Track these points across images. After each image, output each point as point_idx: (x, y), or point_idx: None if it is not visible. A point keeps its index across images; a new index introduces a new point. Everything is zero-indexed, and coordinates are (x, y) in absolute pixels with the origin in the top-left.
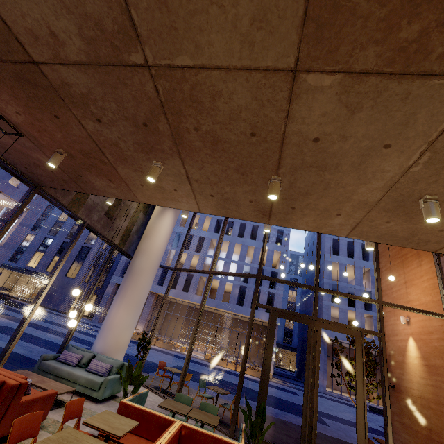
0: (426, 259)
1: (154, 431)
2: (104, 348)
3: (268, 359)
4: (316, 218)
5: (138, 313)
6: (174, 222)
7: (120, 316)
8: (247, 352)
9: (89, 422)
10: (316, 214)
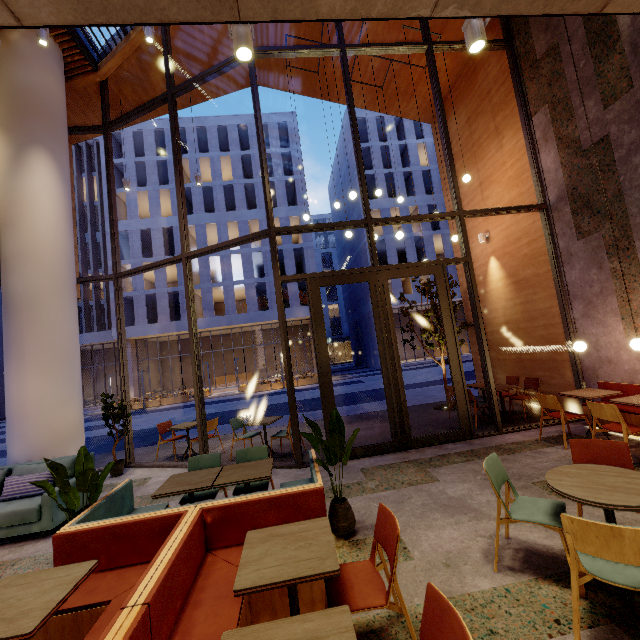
0: (509, 132)
1: (150, 545)
2: (31, 451)
3: (322, 351)
4: None
5: (73, 372)
6: (63, 180)
7: (33, 389)
8: (288, 354)
9: None
10: None
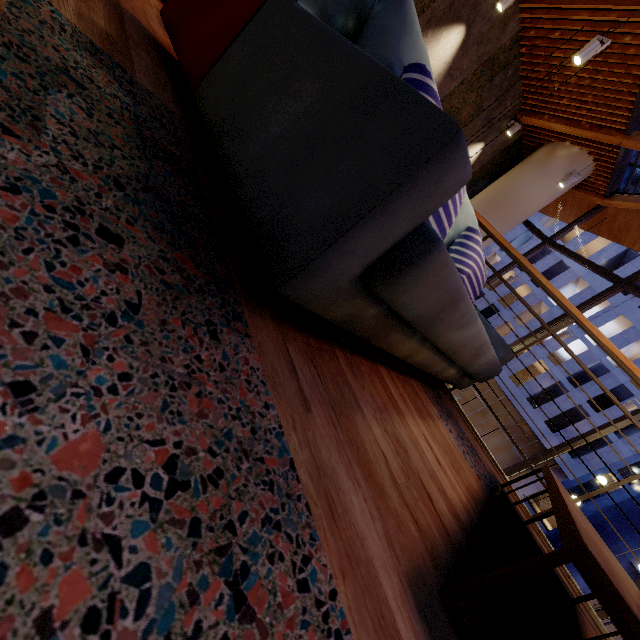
0: None
1: None
2: None
3: None
4: None
5: None
6: None
7: None
8: None
9: None
10: None
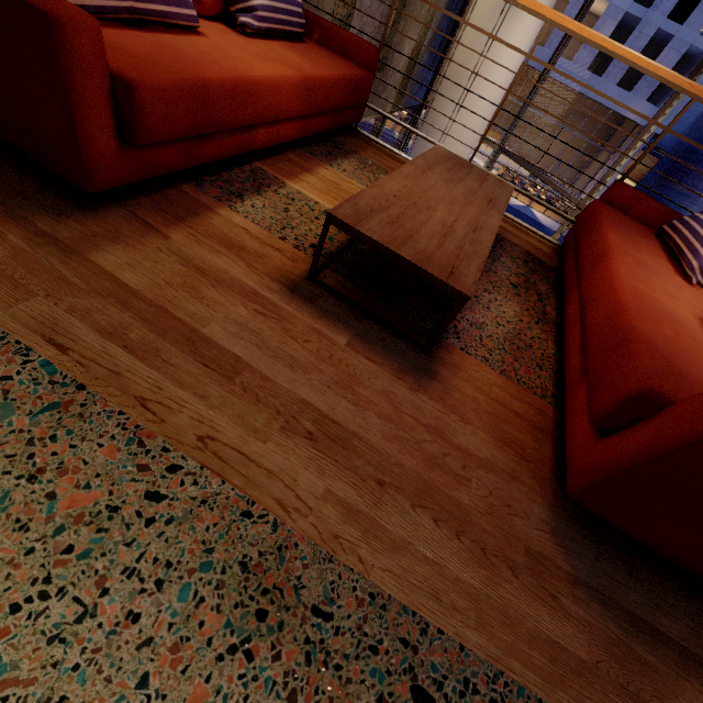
0: None
1: None
2: None
3: None
4: None
5: None
6: None
7: None
8: None
9: None
10: None
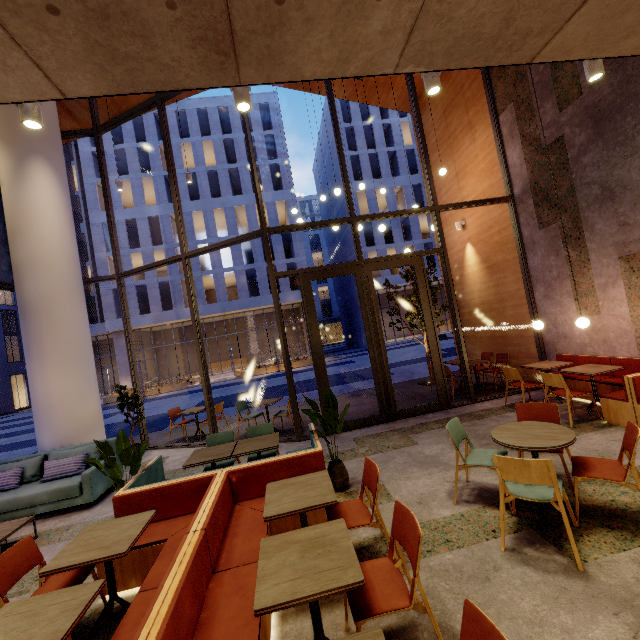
0: (481, 127)
1: (190, 501)
2: (60, 439)
3: (315, 338)
4: (334, 28)
5: (89, 367)
6: (63, 187)
7: (56, 385)
8: (285, 343)
9: (54, 567)
10: (332, 8)
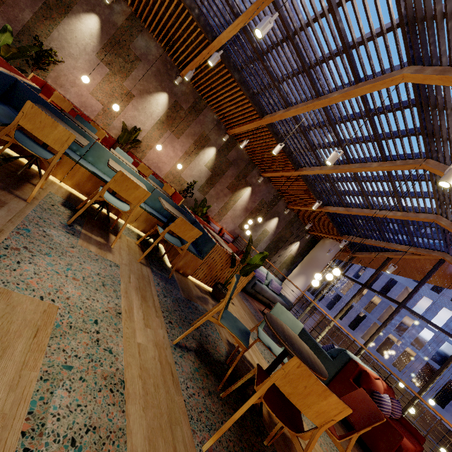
0: None
1: None
2: None
3: None
4: None
5: None
6: (304, 286)
7: None
8: None
9: None
10: None
